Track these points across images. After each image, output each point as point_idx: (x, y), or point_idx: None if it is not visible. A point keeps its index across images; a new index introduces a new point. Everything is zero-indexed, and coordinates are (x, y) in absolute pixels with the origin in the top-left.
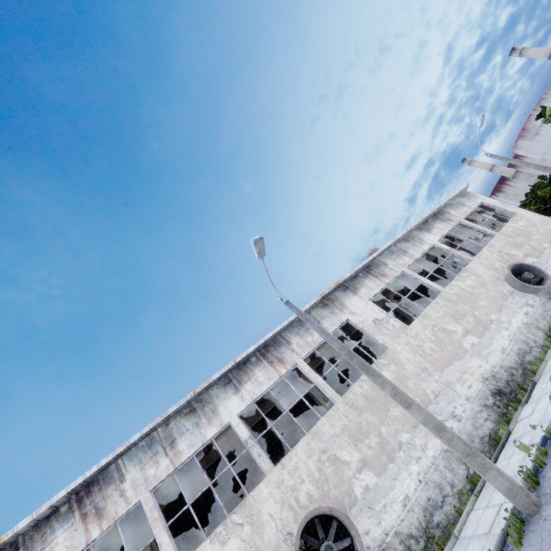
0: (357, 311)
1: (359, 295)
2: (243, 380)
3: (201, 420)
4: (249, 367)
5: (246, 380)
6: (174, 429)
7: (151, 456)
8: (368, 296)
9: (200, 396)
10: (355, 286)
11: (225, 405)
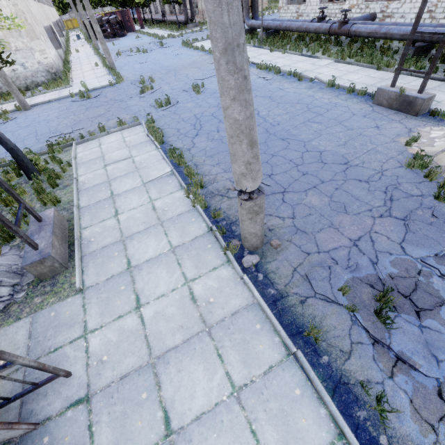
0: None
1: None
2: None
3: None
4: None
5: None
6: None
7: None
8: None
9: None
10: None
11: None
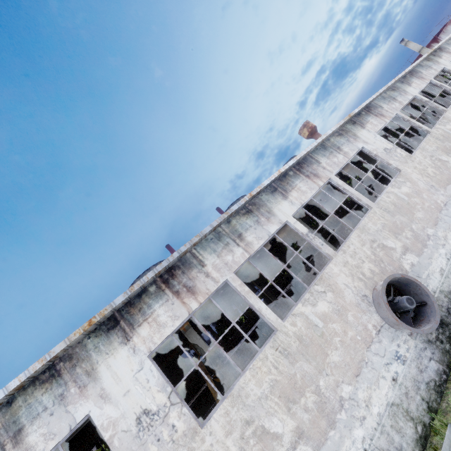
0: (447, 65)
1: (443, 59)
2: (409, 82)
3: (401, 93)
4: (408, 78)
5: (411, 82)
6: (390, 95)
7: (388, 102)
8: (448, 60)
9: (392, 85)
10: (438, 55)
11: (408, 90)
